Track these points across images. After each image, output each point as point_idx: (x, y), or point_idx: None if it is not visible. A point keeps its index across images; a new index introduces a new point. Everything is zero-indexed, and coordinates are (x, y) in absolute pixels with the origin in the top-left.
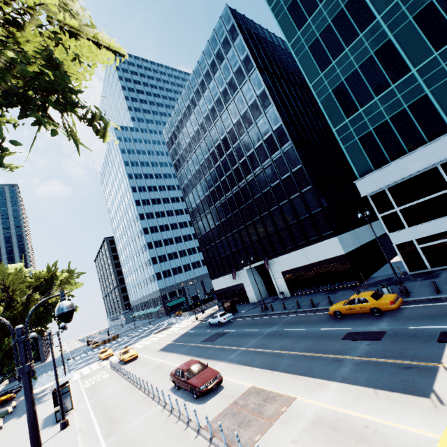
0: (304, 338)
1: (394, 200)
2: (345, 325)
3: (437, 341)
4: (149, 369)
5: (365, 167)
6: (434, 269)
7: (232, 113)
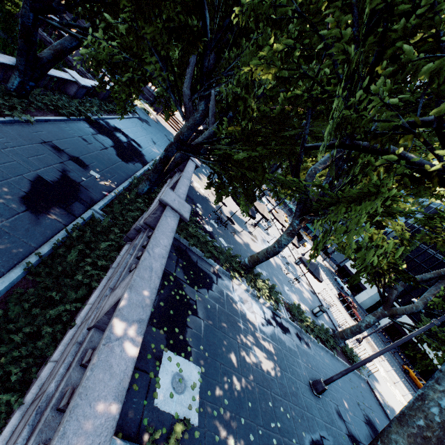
0: (387, 354)
1: None
2: (406, 376)
3: None
4: None
5: None
6: None
7: None
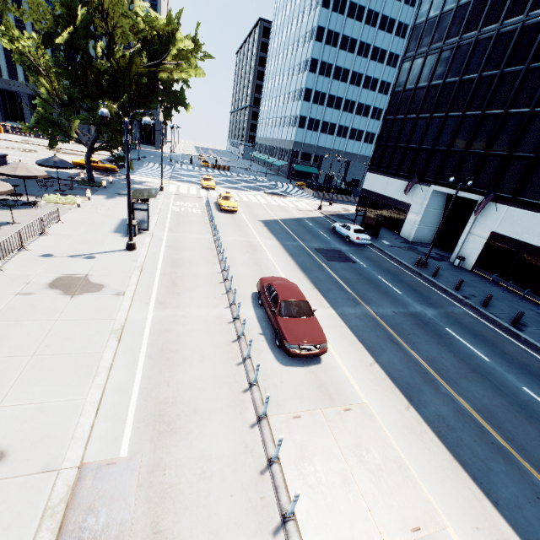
0: (483, 380)
1: None
2: None
3: None
4: (241, 240)
5: None
6: None
7: None
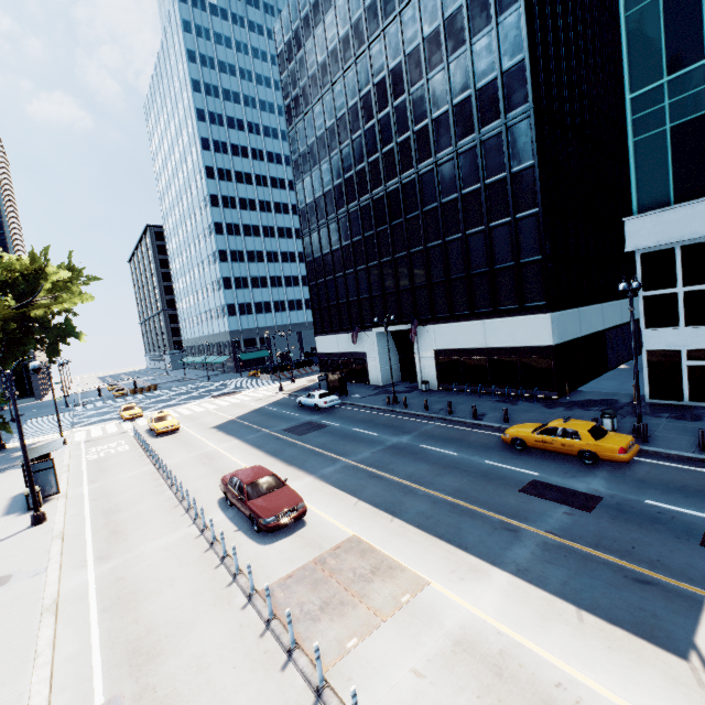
0: (453, 470)
1: (684, 271)
2: (528, 465)
3: (701, 544)
4: (193, 455)
5: (658, 193)
6: (694, 405)
7: (426, 8)
